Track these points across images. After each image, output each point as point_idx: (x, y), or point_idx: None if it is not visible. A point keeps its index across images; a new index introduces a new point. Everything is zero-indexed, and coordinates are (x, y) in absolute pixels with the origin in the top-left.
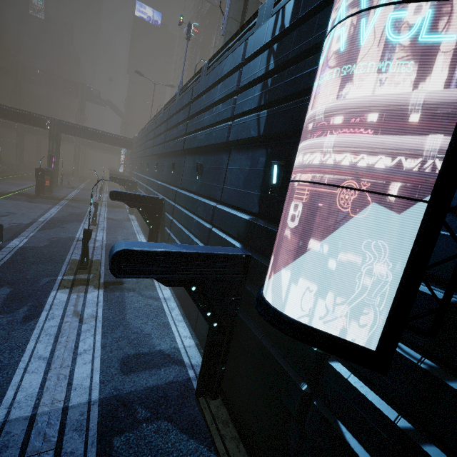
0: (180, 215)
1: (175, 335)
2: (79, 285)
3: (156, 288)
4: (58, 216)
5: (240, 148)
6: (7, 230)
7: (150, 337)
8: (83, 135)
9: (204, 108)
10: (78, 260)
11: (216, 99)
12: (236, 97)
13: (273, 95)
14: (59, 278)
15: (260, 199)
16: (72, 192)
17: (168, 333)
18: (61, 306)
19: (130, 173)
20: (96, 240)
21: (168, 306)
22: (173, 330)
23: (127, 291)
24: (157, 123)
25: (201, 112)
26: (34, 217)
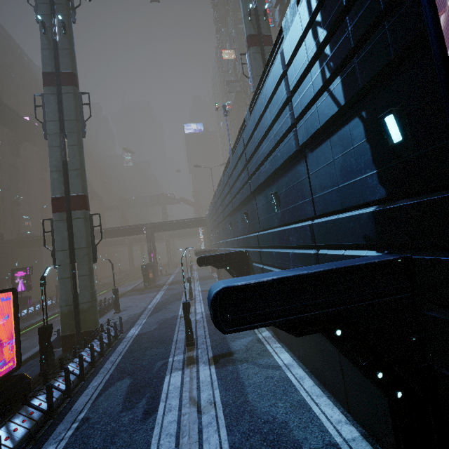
0: (270, 257)
1: (321, 420)
2: (190, 365)
3: (270, 353)
4: (162, 300)
5: (317, 144)
6: (126, 322)
7: (288, 427)
8: (169, 228)
9: (259, 142)
10: (184, 337)
11: (268, 124)
12: (290, 103)
13: (339, 55)
14: (170, 360)
15: (380, 177)
16: (170, 277)
17: (310, 417)
18: (176, 393)
19: (210, 246)
20: (196, 314)
21: (295, 375)
22: (315, 411)
23: (239, 363)
24: (220, 189)
25: (257, 149)
26: (145, 305)
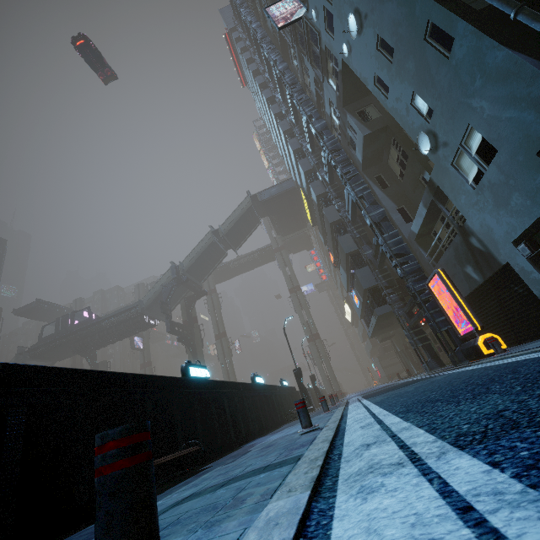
0: None
1: None
2: None
3: None
4: None
5: None
6: None
7: None
8: None
9: None
10: None
11: None
12: None
13: None
14: None
15: None
16: None
17: None
18: None
19: None
20: None
21: None
22: None
23: None
24: None
25: None
26: None
